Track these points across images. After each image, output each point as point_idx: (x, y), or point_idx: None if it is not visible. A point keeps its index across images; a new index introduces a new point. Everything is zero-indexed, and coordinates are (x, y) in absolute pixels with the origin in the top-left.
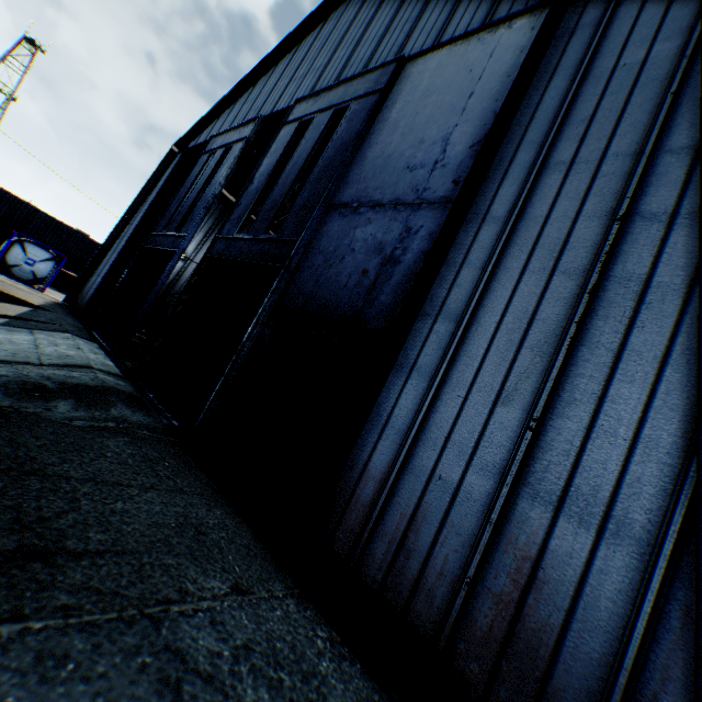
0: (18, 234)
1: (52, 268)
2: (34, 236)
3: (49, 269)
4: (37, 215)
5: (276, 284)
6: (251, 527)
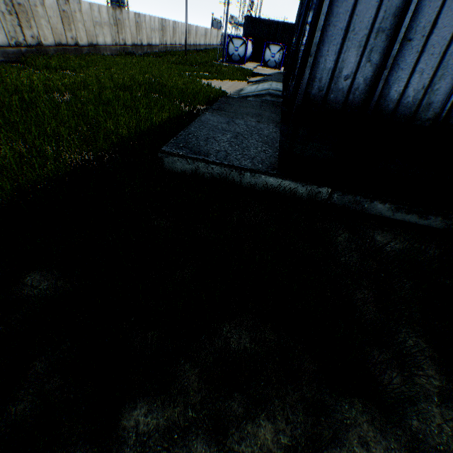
0: (265, 43)
1: (281, 55)
2: (279, 41)
3: (280, 57)
4: (278, 26)
5: (311, 4)
6: (280, 118)
